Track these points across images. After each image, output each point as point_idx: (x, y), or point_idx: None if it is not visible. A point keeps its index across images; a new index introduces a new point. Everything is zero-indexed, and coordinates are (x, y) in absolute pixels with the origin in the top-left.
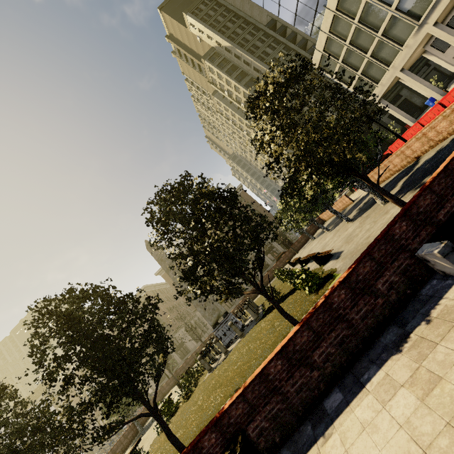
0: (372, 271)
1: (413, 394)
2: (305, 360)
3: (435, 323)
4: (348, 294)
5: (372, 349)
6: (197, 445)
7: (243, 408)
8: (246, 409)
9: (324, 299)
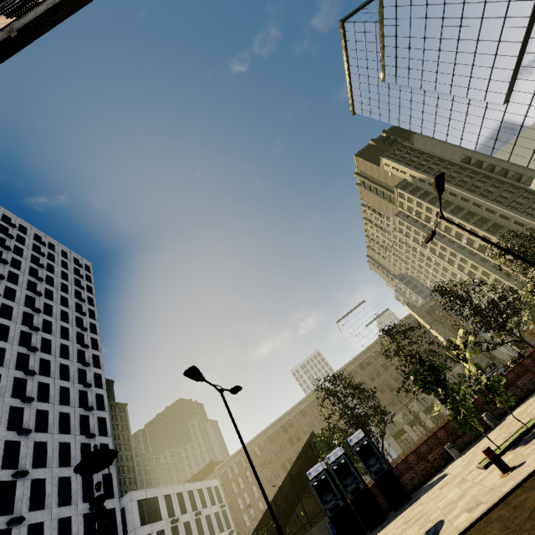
0: None
1: None
2: None
3: None
4: None
5: None
6: None
7: None
8: None
9: None
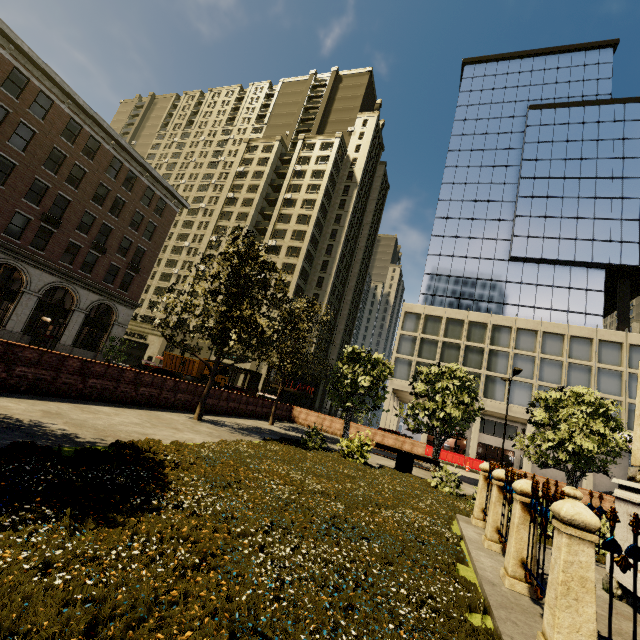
0: None
1: None
2: None
3: None
4: None
5: None
6: None
7: None
8: None
9: None
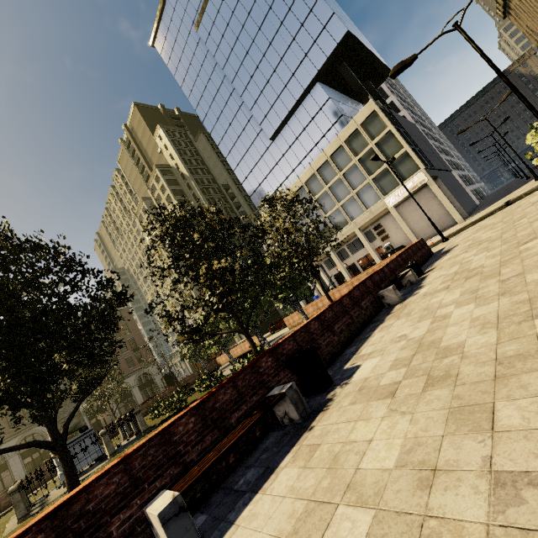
0: (359, 295)
1: (403, 319)
2: (330, 327)
3: (396, 311)
4: (350, 301)
5: (362, 333)
6: (256, 363)
7: (293, 346)
8: (295, 347)
9: (340, 298)
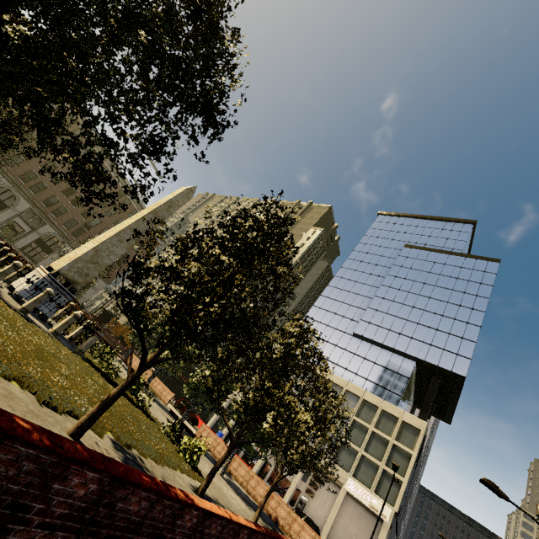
0: None
1: None
2: None
3: None
4: None
5: None
6: None
7: None
8: None
9: None
